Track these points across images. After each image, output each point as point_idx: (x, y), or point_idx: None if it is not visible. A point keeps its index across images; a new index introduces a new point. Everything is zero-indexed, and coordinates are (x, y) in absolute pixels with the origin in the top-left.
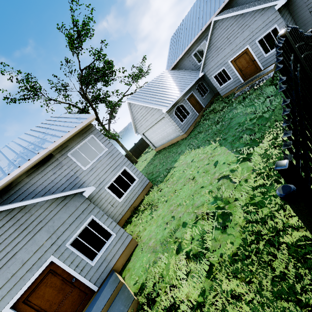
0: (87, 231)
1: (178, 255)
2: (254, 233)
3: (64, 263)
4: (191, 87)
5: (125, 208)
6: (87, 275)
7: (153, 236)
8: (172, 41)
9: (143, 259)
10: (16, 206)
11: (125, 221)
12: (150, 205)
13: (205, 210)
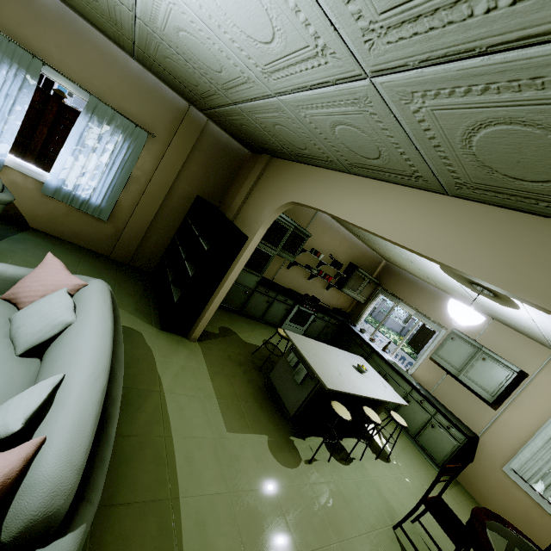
0: None
1: None
2: None
3: None
4: None
5: None
6: None
7: None
8: None
9: None
10: None
11: None
12: None
13: None
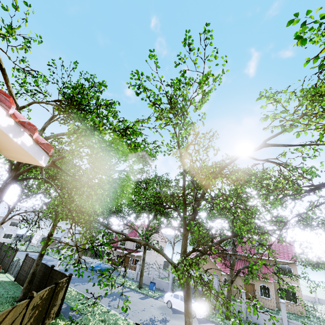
0: None
1: None
2: None
3: None
4: (59, 237)
5: (0, 240)
6: None
7: None
8: None
9: None
10: None
11: None
12: None
13: None
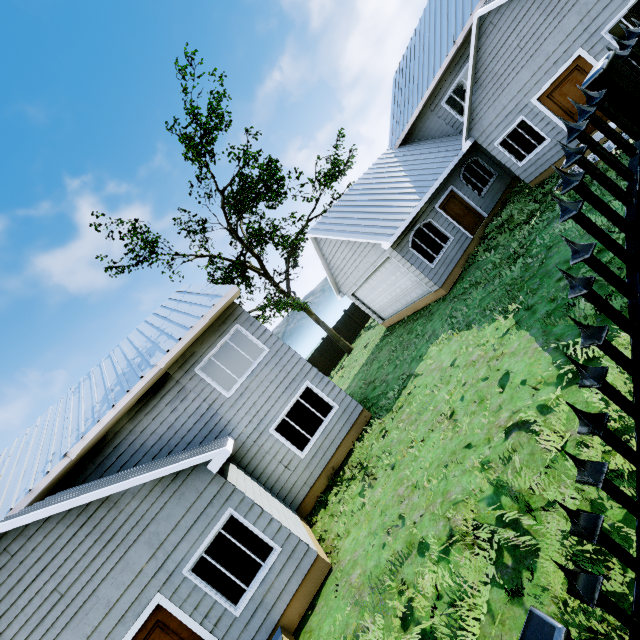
0: (223, 541)
1: (405, 633)
2: (594, 639)
3: (182, 608)
4: (449, 177)
5: (313, 471)
6: (228, 635)
7: (361, 558)
8: (397, 82)
9: (337, 616)
10: (90, 500)
11: (316, 498)
12: (362, 469)
13: (470, 520)
